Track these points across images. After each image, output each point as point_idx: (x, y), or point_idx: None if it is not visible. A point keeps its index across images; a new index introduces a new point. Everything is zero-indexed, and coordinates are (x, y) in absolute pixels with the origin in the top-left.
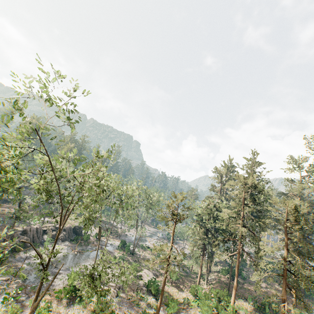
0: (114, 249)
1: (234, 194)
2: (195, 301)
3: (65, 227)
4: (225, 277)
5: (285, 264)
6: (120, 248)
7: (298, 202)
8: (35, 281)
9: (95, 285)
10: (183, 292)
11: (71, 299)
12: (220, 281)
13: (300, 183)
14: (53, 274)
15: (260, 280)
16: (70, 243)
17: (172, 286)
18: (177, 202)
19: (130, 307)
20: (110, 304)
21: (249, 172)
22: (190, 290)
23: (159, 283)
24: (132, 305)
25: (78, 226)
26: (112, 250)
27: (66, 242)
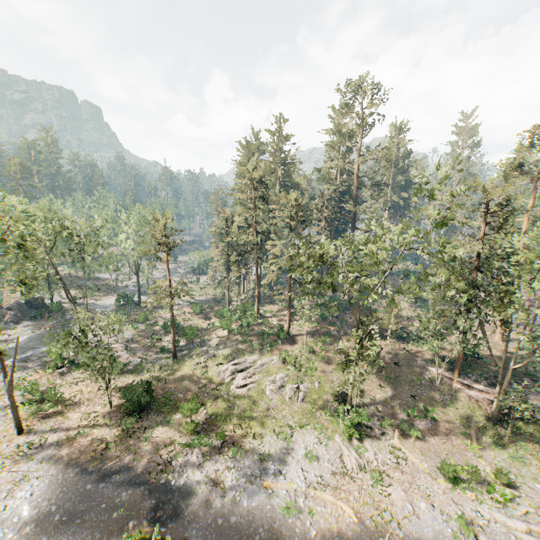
0: (110, 308)
1: (242, 195)
2: (220, 323)
3: (9, 306)
4: (260, 291)
5: (290, 260)
6: (120, 303)
7: (324, 187)
8: (1, 373)
9: (80, 343)
10: (212, 320)
11: (66, 370)
12: (253, 296)
13: (330, 160)
14: (24, 359)
15: (270, 282)
16: (33, 321)
17: (199, 319)
18: (159, 227)
19: (146, 352)
20: (119, 357)
21: (274, 154)
22: (216, 315)
23: (182, 321)
24: (148, 350)
25: (33, 298)
26: (107, 310)
27: (24, 322)
